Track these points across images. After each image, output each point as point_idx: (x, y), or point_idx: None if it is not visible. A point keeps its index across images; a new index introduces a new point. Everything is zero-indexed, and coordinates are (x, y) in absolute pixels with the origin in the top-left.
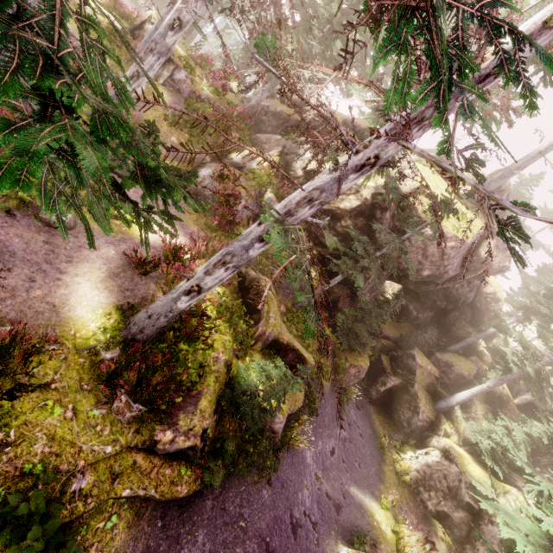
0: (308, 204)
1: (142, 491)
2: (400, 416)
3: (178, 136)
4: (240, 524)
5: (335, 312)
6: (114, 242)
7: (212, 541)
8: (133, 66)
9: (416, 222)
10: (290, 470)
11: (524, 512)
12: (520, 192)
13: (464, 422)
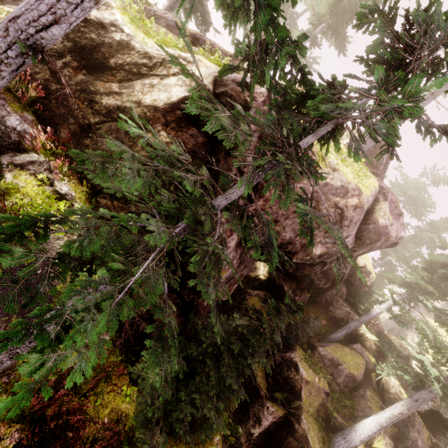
0: None
1: None
2: None
3: None
4: None
5: (144, 348)
6: None
7: None
8: None
9: None
10: None
11: None
12: None
13: None
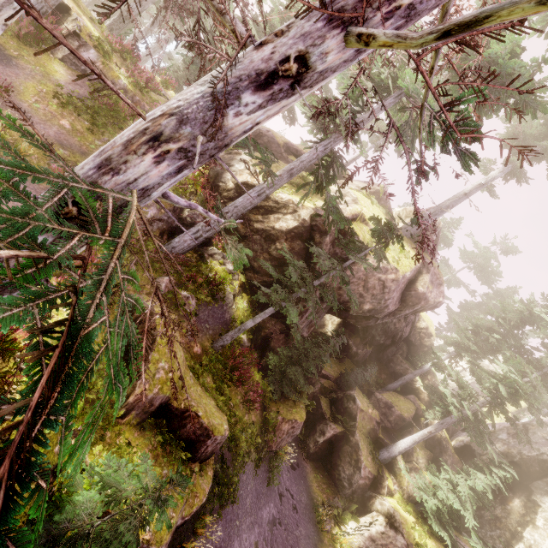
0: (151, 149)
1: None
2: (340, 474)
3: (73, 120)
4: None
5: (267, 351)
6: None
7: None
8: None
9: (359, 248)
10: None
11: None
12: (444, 233)
13: (408, 477)
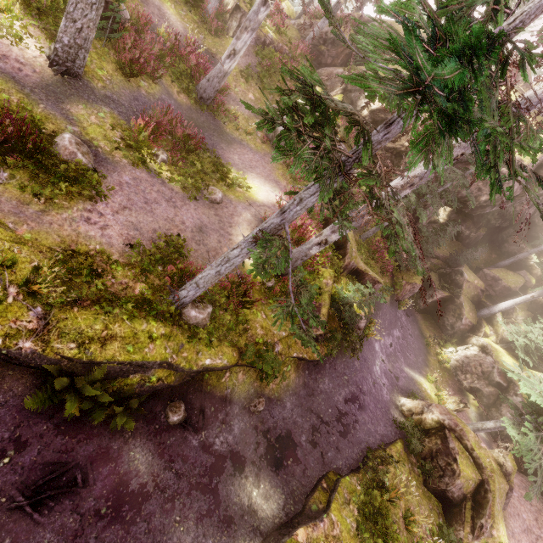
0: (409, 187)
1: (301, 355)
2: (444, 322)
3: (253, 91)
4: (344, 378)
5: None
6: (246, 207)
7: (332, 383)
8: (230, 45)
9: None
10: (368, 353)
11: (542, 382)
12: None
13: (503, 326)
